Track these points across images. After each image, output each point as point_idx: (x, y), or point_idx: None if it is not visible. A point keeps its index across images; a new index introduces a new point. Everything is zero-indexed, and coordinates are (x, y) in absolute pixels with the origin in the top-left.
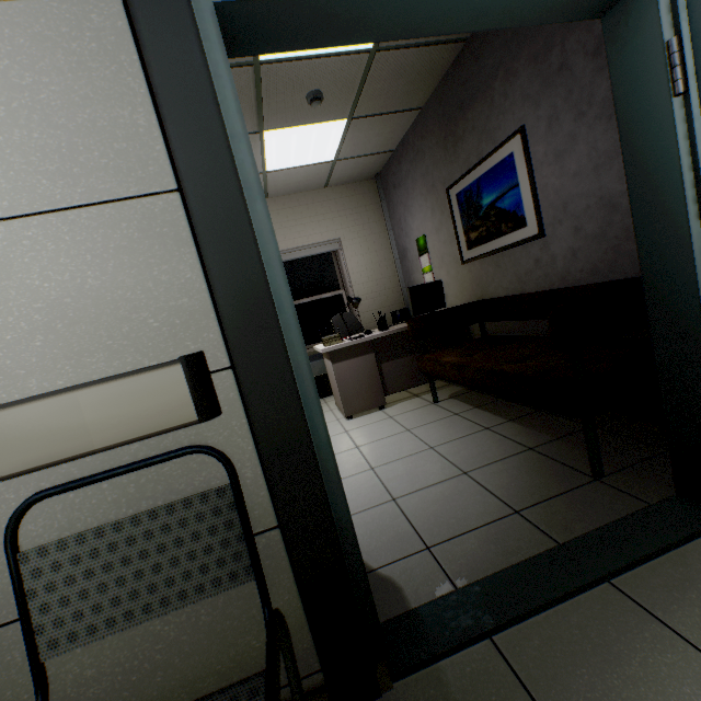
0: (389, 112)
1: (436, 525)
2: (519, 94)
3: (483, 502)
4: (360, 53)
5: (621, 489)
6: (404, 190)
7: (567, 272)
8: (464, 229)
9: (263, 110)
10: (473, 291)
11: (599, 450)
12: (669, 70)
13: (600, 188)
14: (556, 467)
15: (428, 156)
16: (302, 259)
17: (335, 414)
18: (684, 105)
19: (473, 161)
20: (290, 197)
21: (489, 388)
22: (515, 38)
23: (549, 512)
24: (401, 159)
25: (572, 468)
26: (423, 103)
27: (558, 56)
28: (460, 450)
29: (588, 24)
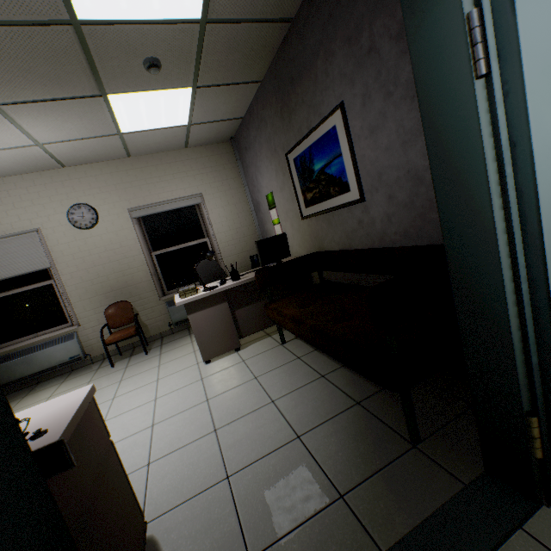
0: (231, 83)
1: (263, 519)
2: (338, 73)
3: (311, 480)
4: (190, 23)
5: (436, 459)
6: (254, 152)
7: (385, 233)
8: (302, 190)
9: (99, 73)
10: (312, 243)
11: (416, 405)
12: (471, 47)
13: (408, 162)
14: (380, 428)
15: (270, 124)
16: (168, 211)
17: (197, 357)
18: (486, 89)
19: (305, 131)
20: (153, 156)
21: (320, 346)
22: (331, 21)
23: (371, 496)
24: (249, 125)
25: (393, 429)
26: (262, 77)
27: (367, 38)
28: (297, 405)
29: (391, 9)
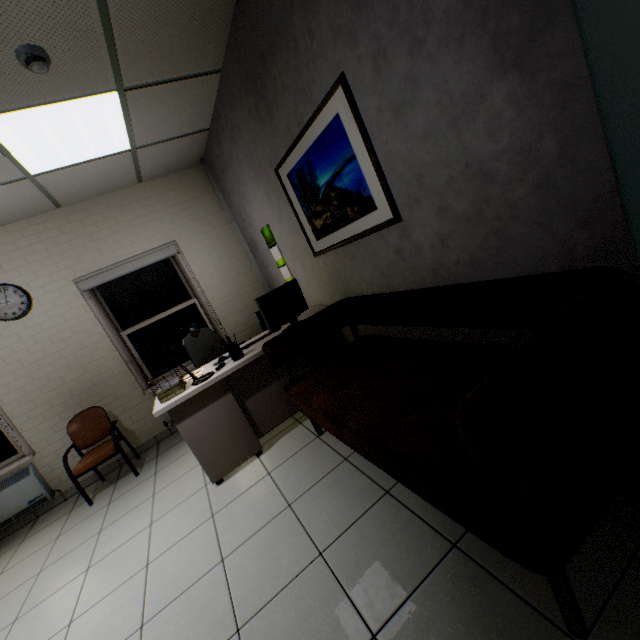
0: (177, 77)
1: None
2: (327, 28)
3: None
4: None
5: None
6: (233, 174)
7: (440, 264)
8: (307, 216)
9: None
10: (335, 286)
11: None
12: None
13: (465, 151)
14: (506, 603)
15: (245, 130)
16: (134, 272)
17: (204, 473)
18: None
19: (295, 131)
20: (95, 201)
21: (378, 465)
22: None
23: None
24: (219, 138)
25: (530, 605)
26: (220, 63)
27: None
28: (360, 559)
29: None
